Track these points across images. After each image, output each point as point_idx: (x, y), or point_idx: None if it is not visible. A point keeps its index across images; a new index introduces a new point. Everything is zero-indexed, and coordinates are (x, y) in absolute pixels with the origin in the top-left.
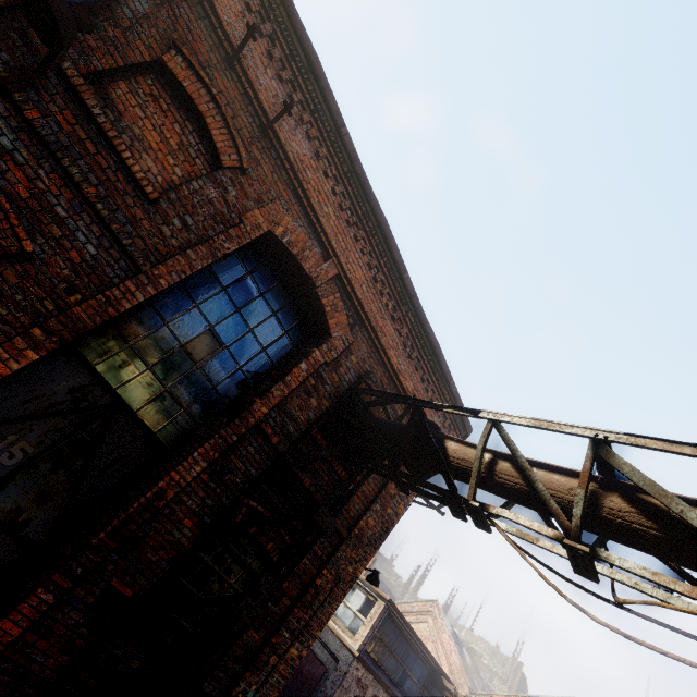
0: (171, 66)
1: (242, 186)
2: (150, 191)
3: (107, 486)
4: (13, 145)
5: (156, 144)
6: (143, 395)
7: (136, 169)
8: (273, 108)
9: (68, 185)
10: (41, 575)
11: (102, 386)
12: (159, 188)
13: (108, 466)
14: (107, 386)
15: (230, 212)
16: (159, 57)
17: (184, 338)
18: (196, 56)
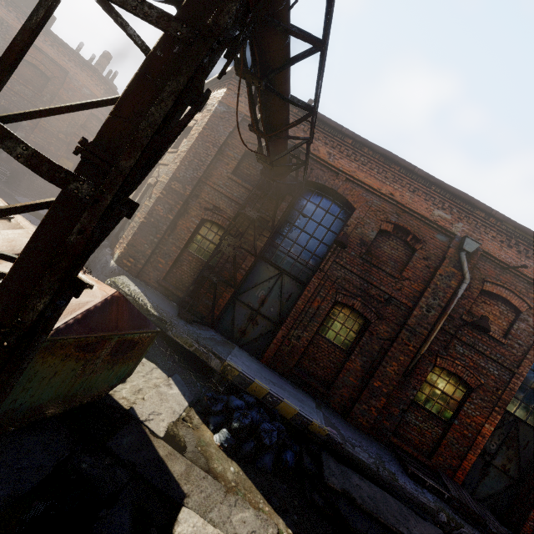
0: (487, 289)
1: (532, 314)
2: (503, 341)
3: (528, 453)
4: (462, 351)
5: (492, 319)
6: (524, 413)
7: (495, 336)
8: (531, 272)
9: (479, 354)
10: (532, 493)
11: (508, 413)
12: (501, 335)
13: (525, 445)
14: (509, 412)
15: (533, 329)
16: (481, 288)
17: (529, 383)
18: (491, 276)
